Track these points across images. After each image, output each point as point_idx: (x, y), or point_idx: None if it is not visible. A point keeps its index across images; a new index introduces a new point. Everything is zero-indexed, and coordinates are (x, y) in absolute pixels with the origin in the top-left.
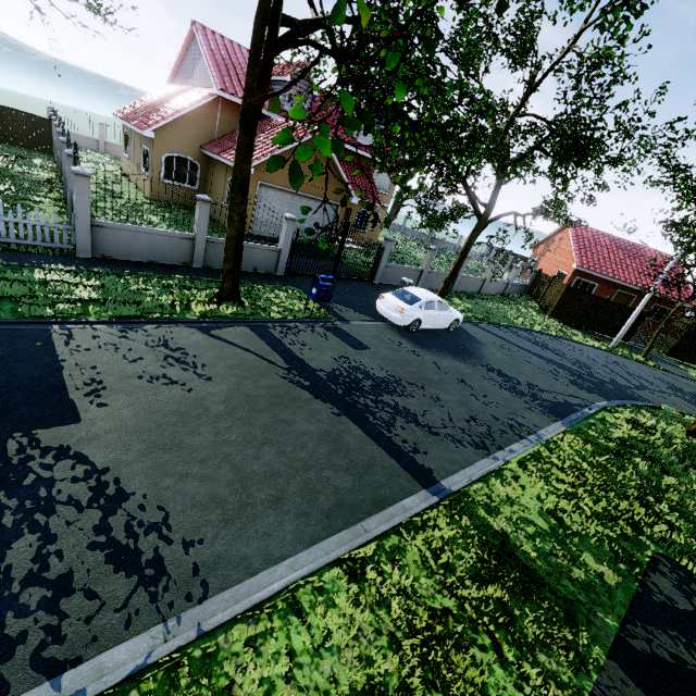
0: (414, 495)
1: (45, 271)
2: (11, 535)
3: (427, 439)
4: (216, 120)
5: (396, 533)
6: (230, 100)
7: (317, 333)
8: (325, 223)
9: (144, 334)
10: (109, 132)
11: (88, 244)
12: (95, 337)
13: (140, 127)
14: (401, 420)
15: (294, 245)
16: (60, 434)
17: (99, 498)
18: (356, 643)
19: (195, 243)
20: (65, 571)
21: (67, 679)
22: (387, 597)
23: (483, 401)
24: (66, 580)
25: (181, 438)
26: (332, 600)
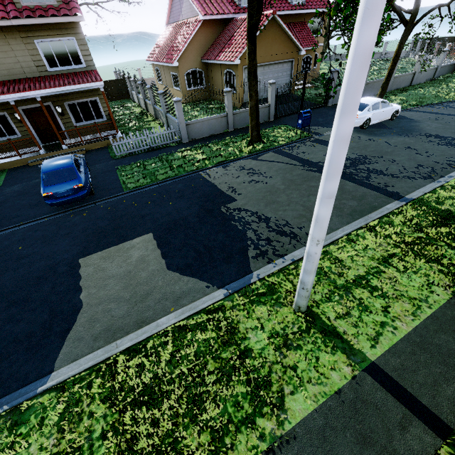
0: (391, 203)
1: (180, 152)
2: (244, 231)
3: (392, 180)
4: (205, 37)
5: (386, 217)
6: (209, 19)
7: (307, 145)
8: (292, 77)
9: (232, 167)
10: (132, 72)
11: (186, 135)
12: (216, 173)
13: (171, 62)
14: (374, 175)
15: (276, 99)
16: (234, 205)
17: (261, 220)
18: (379, 247)
19: (228, 117)
20: (266, 237)
21: (286, 258)
22: (389, 234)
23: (425, 155)
24: (268, 239)
25: (275, 199)
26: (364, 237)
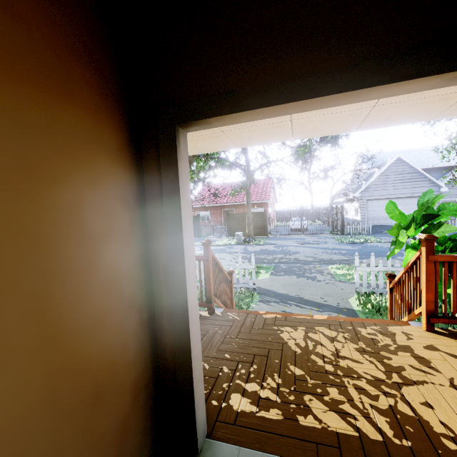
0: None
1: None
2: None
3: None
4: None
5: None
6: None
7: None
8: None
9: None
10: None
11: None
12: None
13: None
14: None
15: None
16: None
17: None
18: None
19: None
20: None
21: None
22: None
23: None
24: None
25: None
26: None
